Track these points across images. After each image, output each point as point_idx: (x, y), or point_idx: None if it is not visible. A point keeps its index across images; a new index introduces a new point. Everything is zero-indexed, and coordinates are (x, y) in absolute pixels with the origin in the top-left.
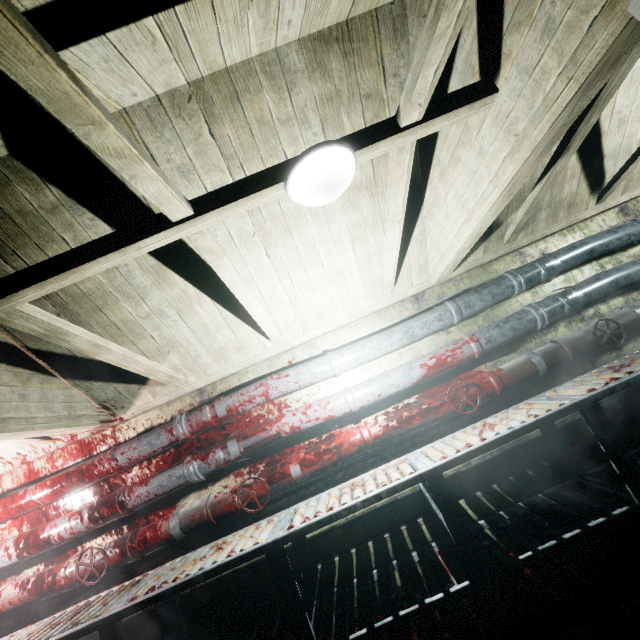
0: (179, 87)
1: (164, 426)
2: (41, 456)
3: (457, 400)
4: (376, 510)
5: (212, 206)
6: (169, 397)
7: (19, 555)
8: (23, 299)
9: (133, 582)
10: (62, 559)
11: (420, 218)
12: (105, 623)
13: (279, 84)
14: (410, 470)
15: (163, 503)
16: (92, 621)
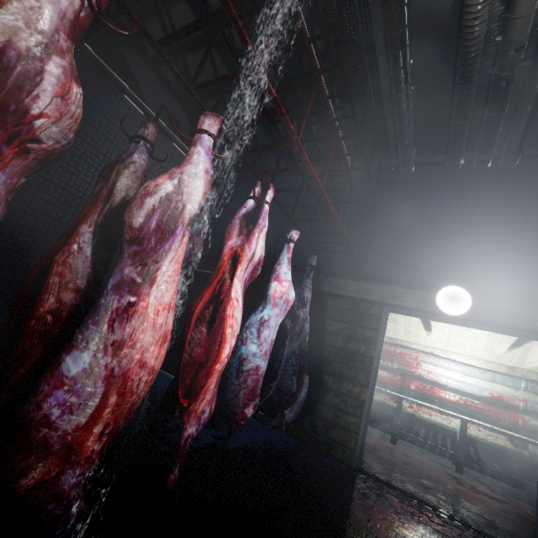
0: None
1: None
2: None
3: (496, 415)
4: (433, 422)
5: None
6: None
7: None
8: None
9: None
10: None
11: (530, 342)
12: None
13: None
14: (457, 414)
15: None
16: None
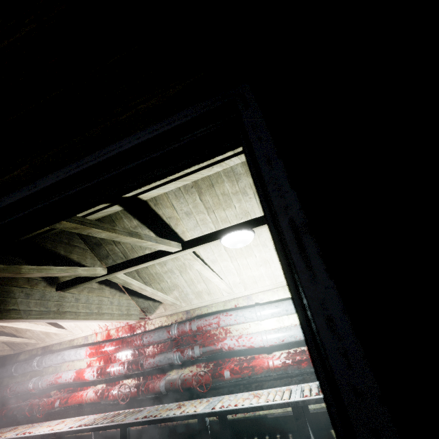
0: (188, 183)
1: (166, 328)
2: (114, 328)
3: None
4: (274, 416)
5: (189, 247)
6: (172, 312)
7: (97, 376)
8: (118, 274)
9: (139, 410)
10: (113, 385)
11: None
12: (123, 426)
13: (232, 179)
14: (285, 397)
15: (160, 370)
16: (118, 423)
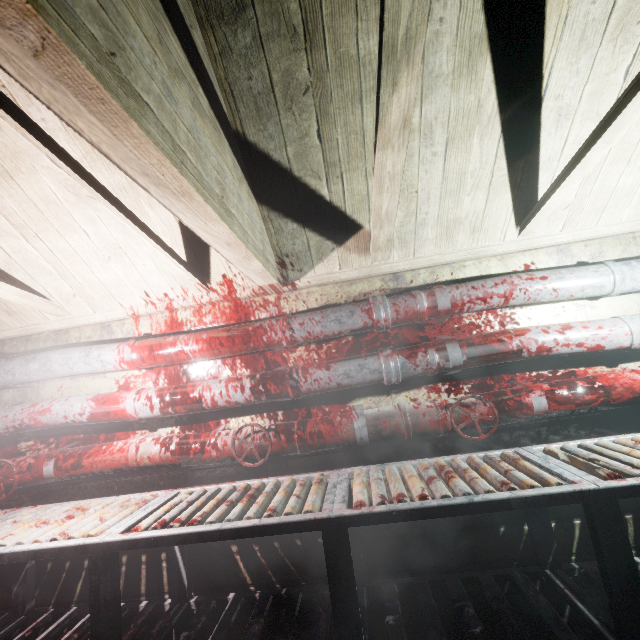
0: None
1: (358, 304)
2: (188, 306)
3: None
4: None
5: None
6: (358, 272)
7: (163, 409)
8: None
9: (308, 479)
10: (201, 428)
11: None
12: (331, 524)
13: None
14: None
15: (330, 398)
16: (312, 516)
